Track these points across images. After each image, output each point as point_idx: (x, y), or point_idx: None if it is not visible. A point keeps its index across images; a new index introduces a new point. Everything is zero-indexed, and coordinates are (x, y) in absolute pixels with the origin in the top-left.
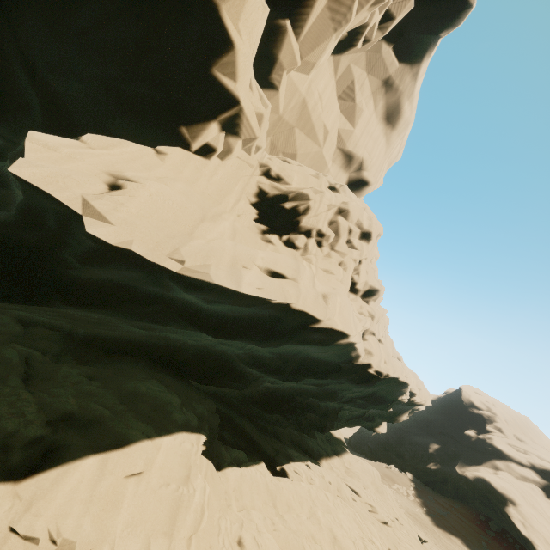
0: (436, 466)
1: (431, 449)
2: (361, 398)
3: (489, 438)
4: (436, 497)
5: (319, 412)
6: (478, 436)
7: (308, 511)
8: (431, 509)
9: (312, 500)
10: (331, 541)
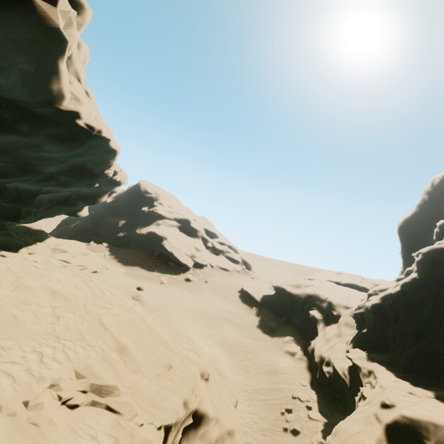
0: (124, 233)
1: (121, 224)
2: (65, 173)
3: (155, 210)
4: (124, 251)
5: (7, 195)
6: (149, 210)
7: (13, 285)
8: (121, 258)
9: (15, 275)
10: (50, 296)
